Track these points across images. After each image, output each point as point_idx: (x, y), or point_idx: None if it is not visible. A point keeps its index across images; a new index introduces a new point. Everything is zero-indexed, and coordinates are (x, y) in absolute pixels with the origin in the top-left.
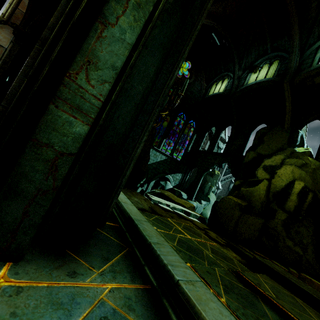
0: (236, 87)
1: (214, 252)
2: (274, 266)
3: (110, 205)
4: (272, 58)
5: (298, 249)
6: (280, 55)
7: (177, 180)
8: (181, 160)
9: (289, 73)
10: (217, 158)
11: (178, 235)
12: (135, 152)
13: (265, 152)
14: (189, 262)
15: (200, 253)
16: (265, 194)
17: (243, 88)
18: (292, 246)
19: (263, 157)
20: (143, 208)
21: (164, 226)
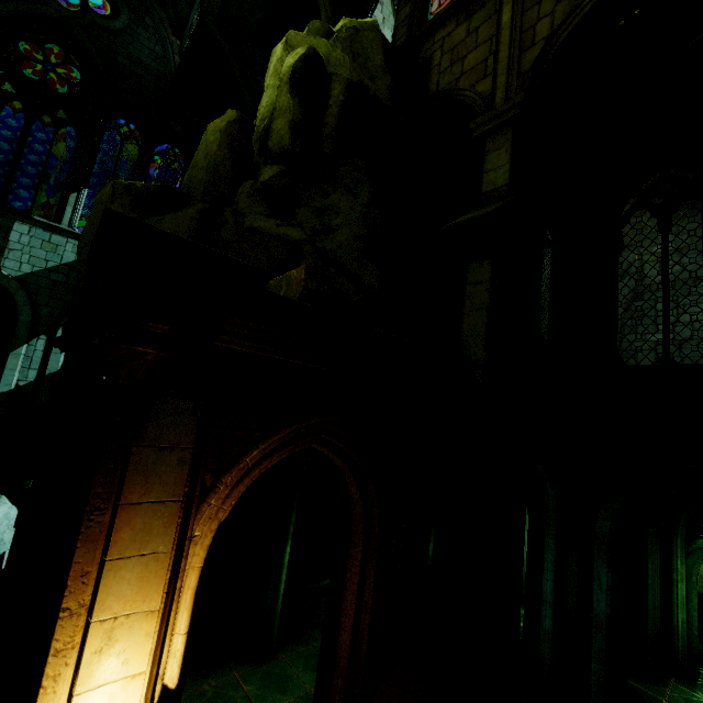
0: None
1: None
2: None
3: None
4: None
5: (291, 230)
6: None
7: None
8: None
9: None
10: None
11: None
12: None
13: None
14: None
15: None
16: (221, 140)
17: None
18: (269, 227)
19: None
20: None
21: None
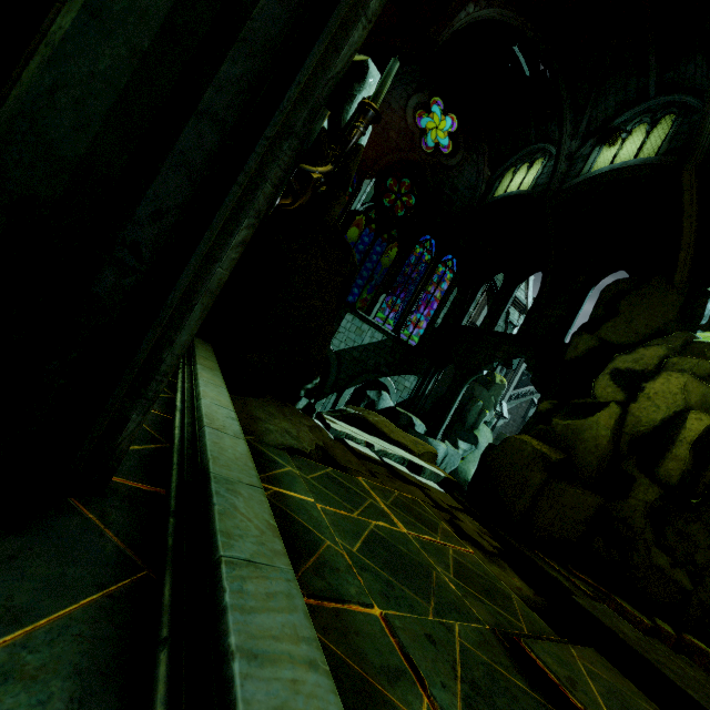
0: (561, 179)
1: (462, 573)
2: (618, 625)
3: (117, 430)
4: (658, 109)
5: (681, 575)
6: (680, 101)
7: (406, 391)
8: (418, 346)
9: (698, 147)
10: (503, 347)
11: (372, 523)
12: (207, 275)
13: (620, 338)
14: (380, 603)
15: (422, 576)
16: (610, 437)
17: (578, 182)
18: (666, 566)
19: (614, 350)
20: (296, 447)
21: (342, 496)
